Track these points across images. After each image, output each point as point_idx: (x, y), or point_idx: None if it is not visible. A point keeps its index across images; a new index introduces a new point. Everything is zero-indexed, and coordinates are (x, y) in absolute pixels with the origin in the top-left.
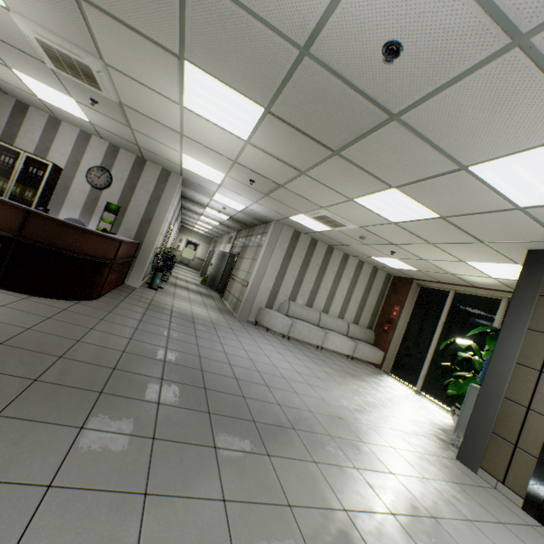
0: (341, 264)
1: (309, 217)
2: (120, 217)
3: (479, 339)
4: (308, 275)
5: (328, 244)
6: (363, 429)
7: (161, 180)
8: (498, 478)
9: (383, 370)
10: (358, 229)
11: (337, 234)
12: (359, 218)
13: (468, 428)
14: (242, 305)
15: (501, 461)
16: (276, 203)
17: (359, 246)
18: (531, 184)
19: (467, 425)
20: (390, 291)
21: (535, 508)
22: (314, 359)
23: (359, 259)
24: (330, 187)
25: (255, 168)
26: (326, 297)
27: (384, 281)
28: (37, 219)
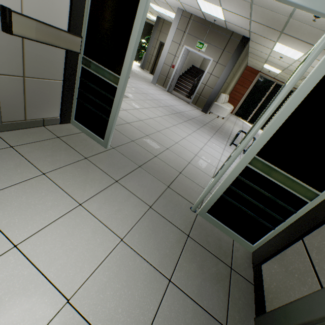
0: None
1: None
2: None
3: (148, 40)
4: None
5: None
6: None
7: None
8: (147, 70)
9: None
10: None
11: None
12: None
13: (143, 62)
14: None
15: (148, 67)
16: None
17: None
18: (155, 8)
19: (143, 61)
20: None
21: (151, 72)
22: None
23: None
24: None
25: None
26: None
27: None
28: None
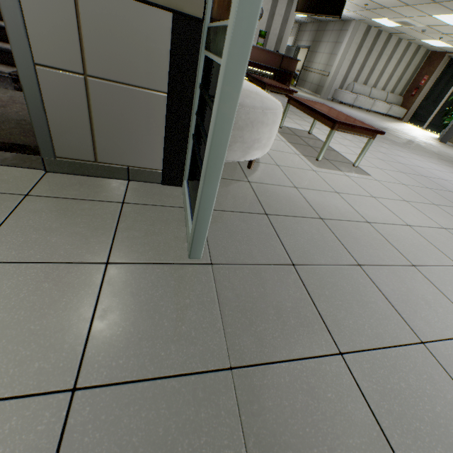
0: (393, 48)
1: (391, 21)
2: (266, 40)
3: None
4: (368, 62)
5: (389, 33)
6: (405, 132)
7: (288, 5)
8: None
9: (403, 121)
10: (423, 27)
11: (404, 28)
12: (428, 23)
13: (449, 130)
14: (325, 89)
15: None
16: (370, 13)
17: (415, 35)
18: None
19: (448, 129)
20: (424, 64)
21: None
22: (371, 116)
23: (408, 42)
24: (421, 11)
25: (376, 1)
26: (377, 77)
27: (422, 57)
28: (285, 59)
